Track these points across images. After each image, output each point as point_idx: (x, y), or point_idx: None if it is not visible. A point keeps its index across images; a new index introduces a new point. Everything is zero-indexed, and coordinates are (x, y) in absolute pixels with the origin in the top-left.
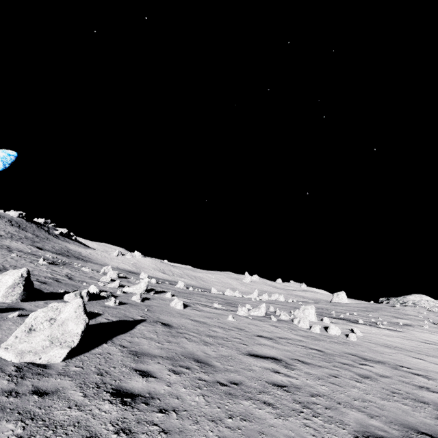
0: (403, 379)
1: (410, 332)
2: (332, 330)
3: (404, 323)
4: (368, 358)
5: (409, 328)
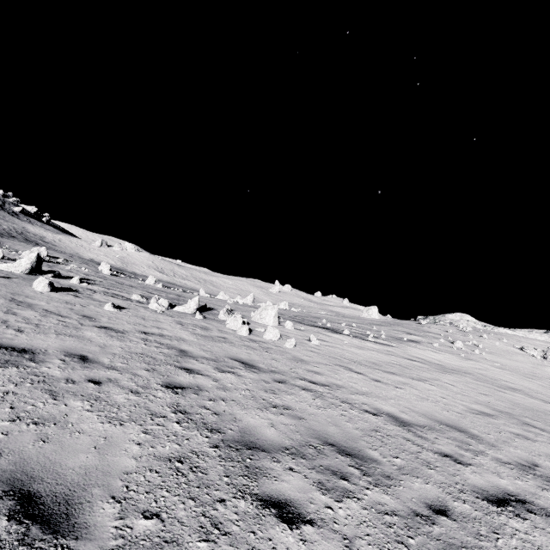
0: (262, 394)
1: (407, 348)
2: (268, 334)
3: (412, 339)
4: (260, 367)
5: (412, 344)
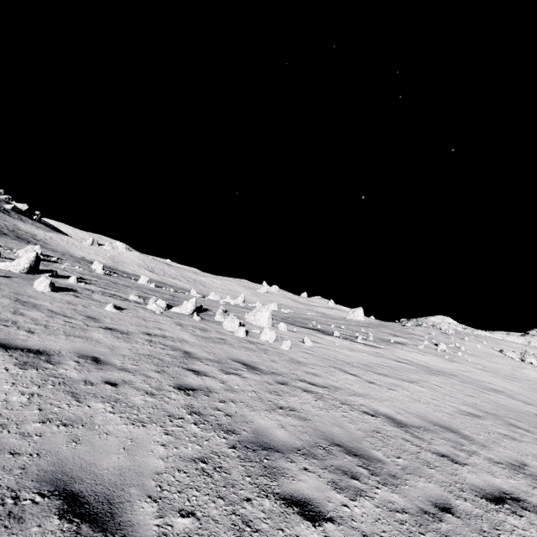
0: (267, 396)
1: (394, 350)
2: (265, 336)
3: (398, 341)
4: (261, 368)
5: (398, 346)
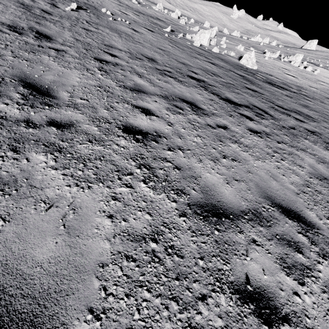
0: (328, 87)
1: None
2: (308, 69)
3: None
4: (319, 80)
5: None
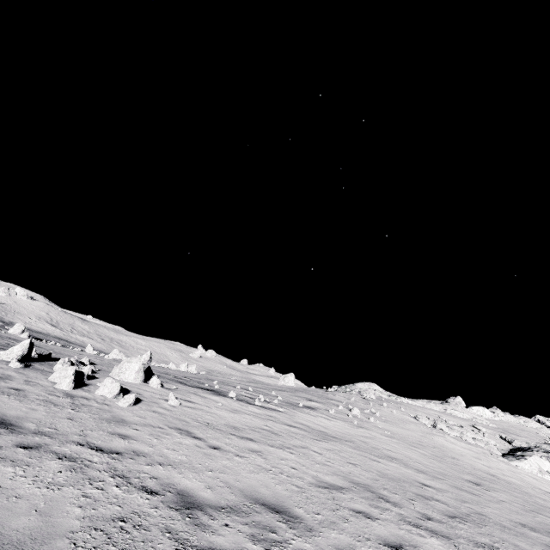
0: None
1: (296, 414)
2: (103, 388)
3: (310, 405)
4: (22, 426)
5: (306, 410)
